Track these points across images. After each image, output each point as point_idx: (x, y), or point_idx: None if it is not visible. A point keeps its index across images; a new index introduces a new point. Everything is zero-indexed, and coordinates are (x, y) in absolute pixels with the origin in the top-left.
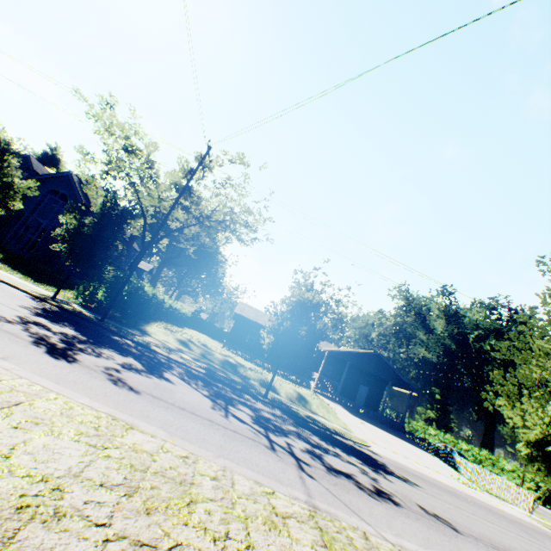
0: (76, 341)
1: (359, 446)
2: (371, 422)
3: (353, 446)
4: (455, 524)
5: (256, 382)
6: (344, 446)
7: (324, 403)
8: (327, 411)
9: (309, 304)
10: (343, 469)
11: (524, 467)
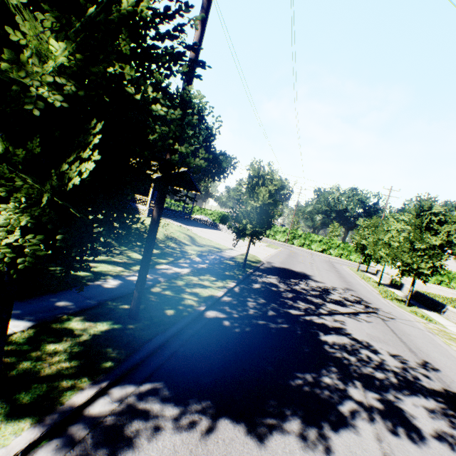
0: (379, 382)
1: (270, 263)
2: (190, 224)
3: (276, 267)
4: (346, 287)
5: (173, 244)
6: (288, 273)
7: (189, 230)
8: (199, 237)
9: (276, 186)
10: (350, 298)
11: (405, 274)
